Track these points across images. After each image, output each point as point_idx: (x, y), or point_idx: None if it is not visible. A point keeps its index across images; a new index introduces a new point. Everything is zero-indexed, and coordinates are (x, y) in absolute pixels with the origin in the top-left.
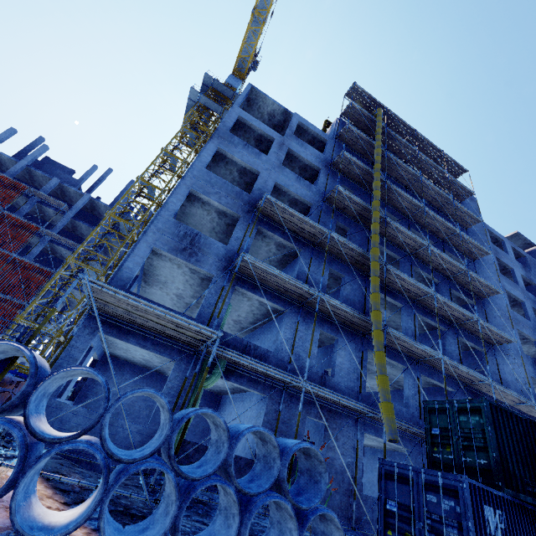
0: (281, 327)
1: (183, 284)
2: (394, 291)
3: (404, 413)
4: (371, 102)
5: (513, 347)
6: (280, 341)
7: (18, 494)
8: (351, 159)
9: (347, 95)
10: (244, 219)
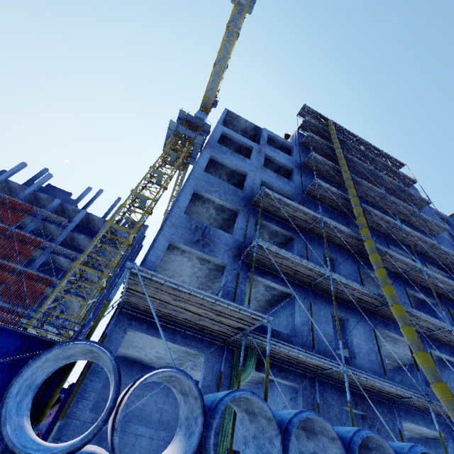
0: (290, 310)
1: (190, 276)
2: None
3: (429, 393)
4: (319, 118)
5: None
6: (298, 324)
7: None
8: (319, 158)
9: (299, 114)
10: (243, 212)
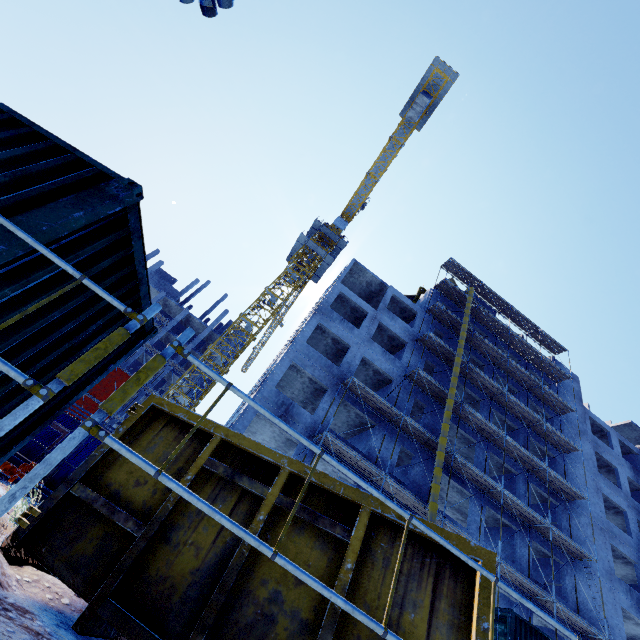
0: None
1: (270, 438)
2: (463, 478)
3: None
4: (467, 275)
5: (602, 566)
6: None
7: None
8: (436, 339)
9: (444, 266)
10: (331, 392)
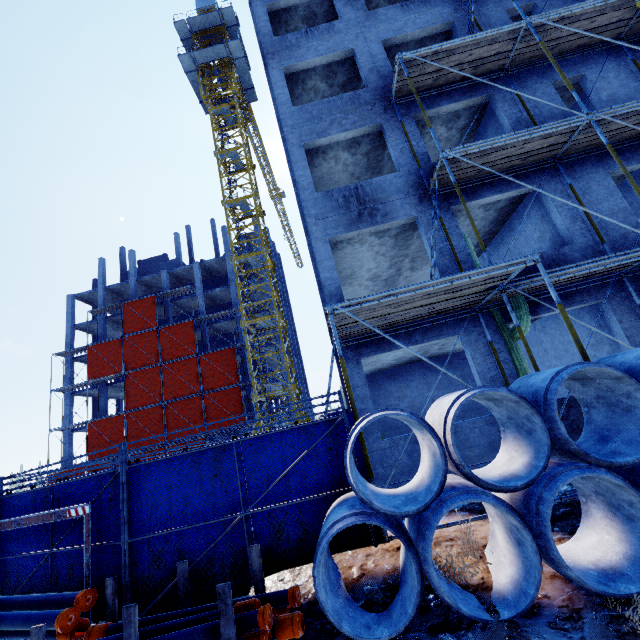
0: (538, 214)
1: (374, 260)
2: None
3: None
4: None
5: None
6: (564, 227)
7: (562, 560)
8: None
9: None
10: (389, 123)
